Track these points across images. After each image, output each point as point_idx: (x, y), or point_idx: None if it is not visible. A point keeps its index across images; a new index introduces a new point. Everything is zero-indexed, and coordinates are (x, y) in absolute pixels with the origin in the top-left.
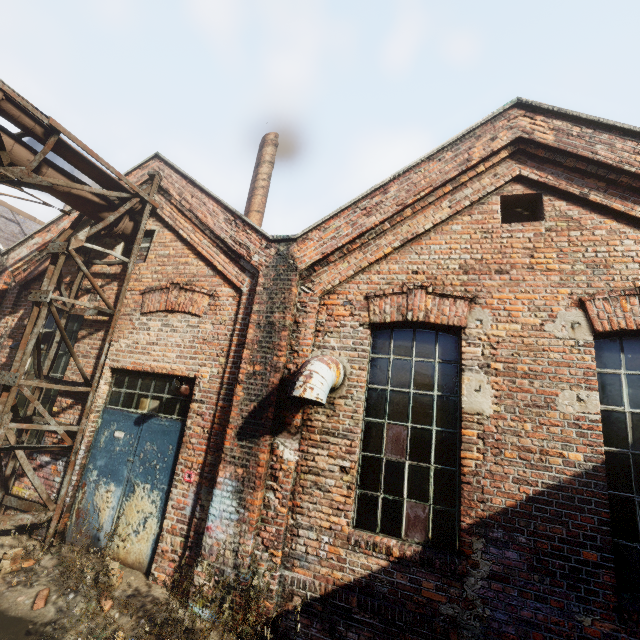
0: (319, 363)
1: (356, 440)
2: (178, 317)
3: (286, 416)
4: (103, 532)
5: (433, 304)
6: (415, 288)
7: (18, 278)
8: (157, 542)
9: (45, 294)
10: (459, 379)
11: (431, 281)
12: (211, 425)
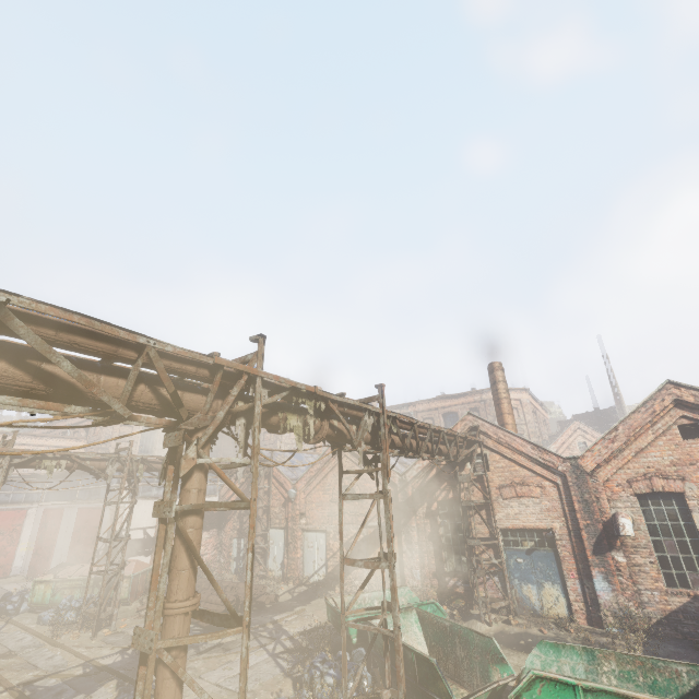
0: (623, 518)
1: (651, 549)
2: (526, 499)
3: (612, 542)
4: (536, 607)
5: (664, 483)
6: (652, 476)
7: (415, 486)
8: (568, 607)
9: (471, 502)
10: (690, 515)
11: (658, 471)
12: (572, 550)
